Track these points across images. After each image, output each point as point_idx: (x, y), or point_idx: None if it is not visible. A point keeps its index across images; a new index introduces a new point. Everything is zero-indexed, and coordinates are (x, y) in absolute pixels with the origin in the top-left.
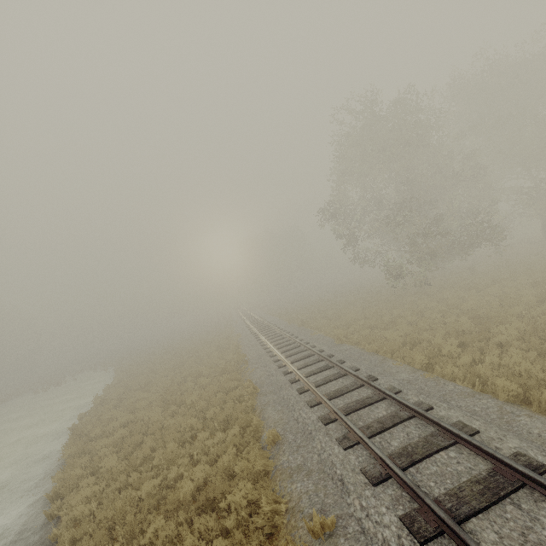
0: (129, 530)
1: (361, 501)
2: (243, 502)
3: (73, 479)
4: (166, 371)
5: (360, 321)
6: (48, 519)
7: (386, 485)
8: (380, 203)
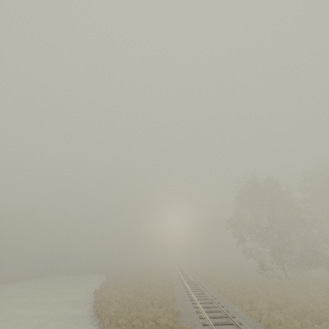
0: (128, 320)
1: (198, 327)
2: (164, 323)
3: (105, 306)
4: (134, 282)
5: (235, 287)
6: (97, 315)
7: (206, 326)
8: (257, 224)
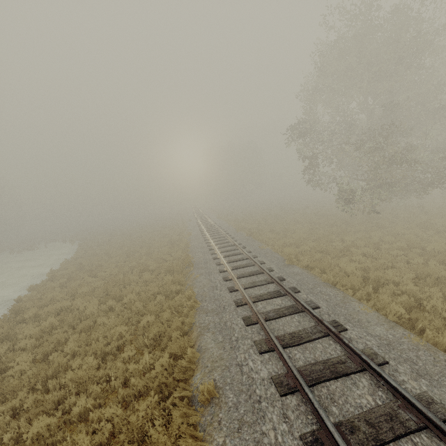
0: None
1: None
2: None
3: None
4: (118, 257)
5: (310, 242)
6: None
7: None
8: (351, 126)
